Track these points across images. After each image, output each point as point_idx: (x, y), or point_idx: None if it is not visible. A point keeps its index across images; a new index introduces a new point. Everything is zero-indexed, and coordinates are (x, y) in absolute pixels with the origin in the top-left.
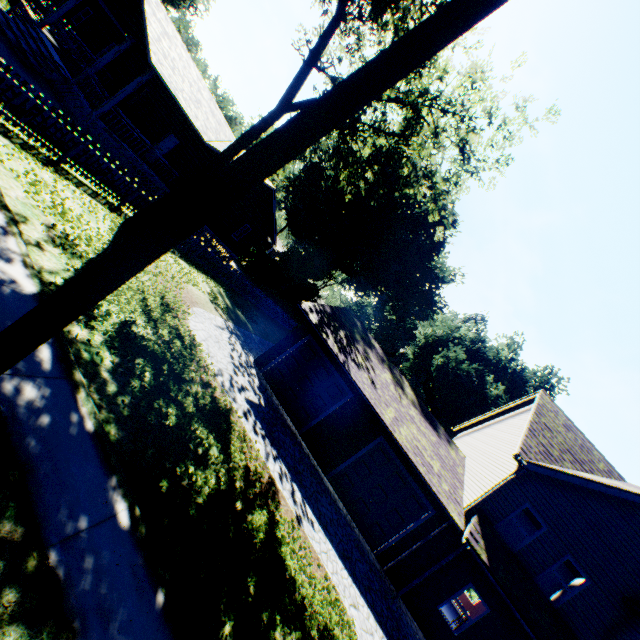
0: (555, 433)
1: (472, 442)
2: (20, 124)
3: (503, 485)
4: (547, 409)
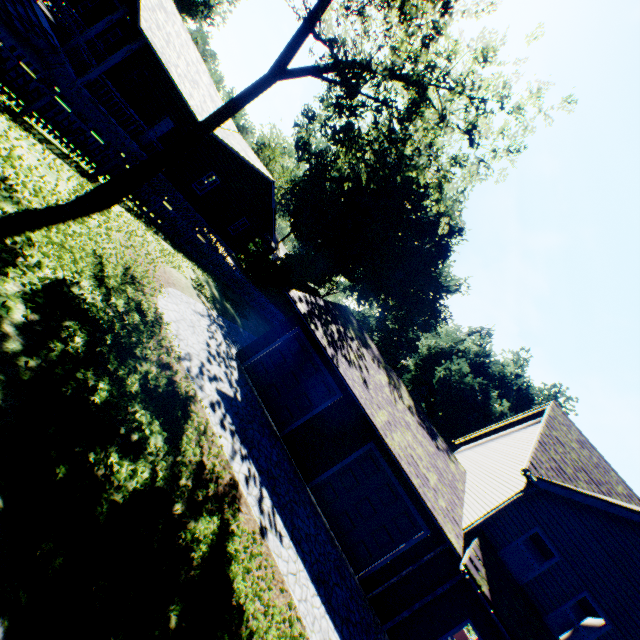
0: (568, 449)
1: (474, 456)
2: None
3: (509, 504)
4: (559, 422)
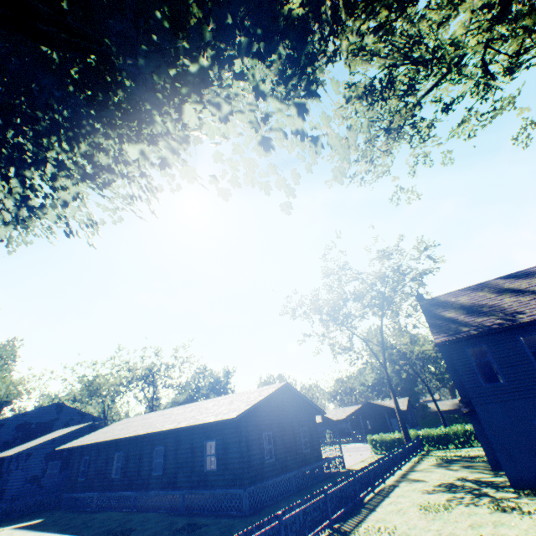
0: None
1: None
2: None
3: None
4: None
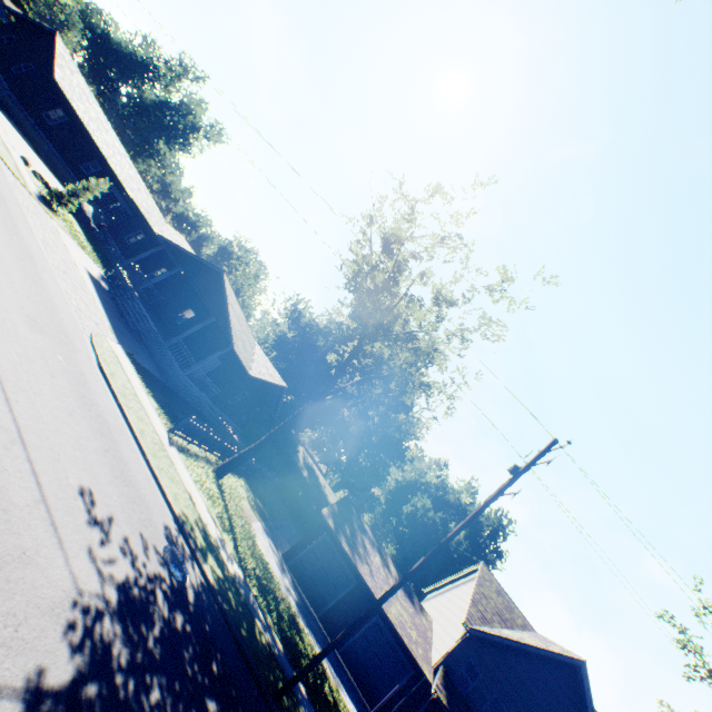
0: (489, 599)
1: (437, 605)
2: (183, 435)
3: (456, 645)
4: (485, 579)
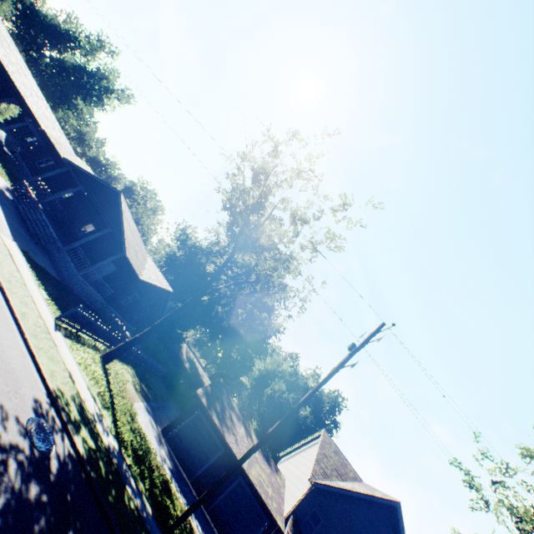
0: (329, 458)
1: (289, 466)
2: (71, 323)
3: (304, 497)
4: (326, 442)
